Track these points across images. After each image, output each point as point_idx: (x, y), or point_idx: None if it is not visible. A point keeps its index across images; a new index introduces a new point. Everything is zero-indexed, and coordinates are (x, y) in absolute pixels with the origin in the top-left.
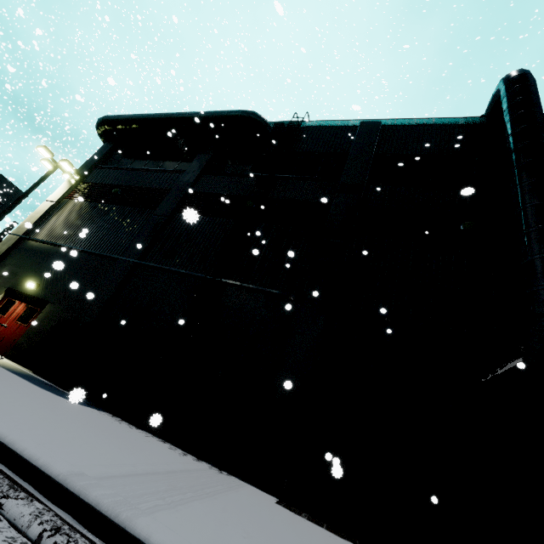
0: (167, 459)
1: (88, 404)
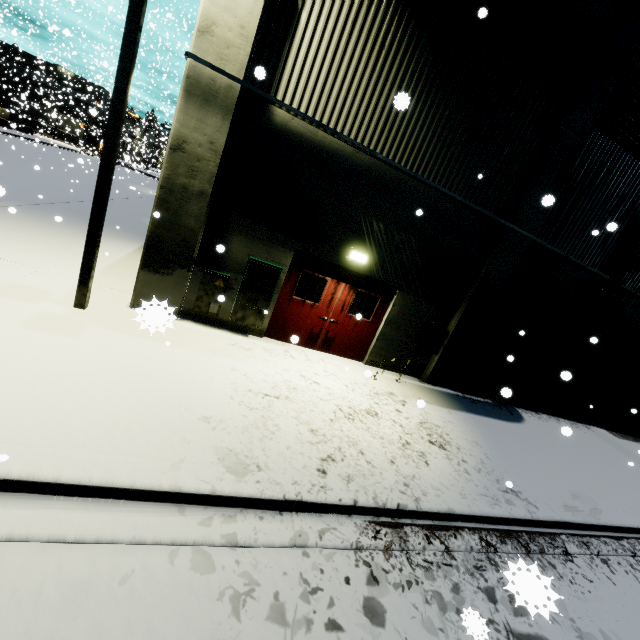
0: (613, 450)
1: (503, 406)
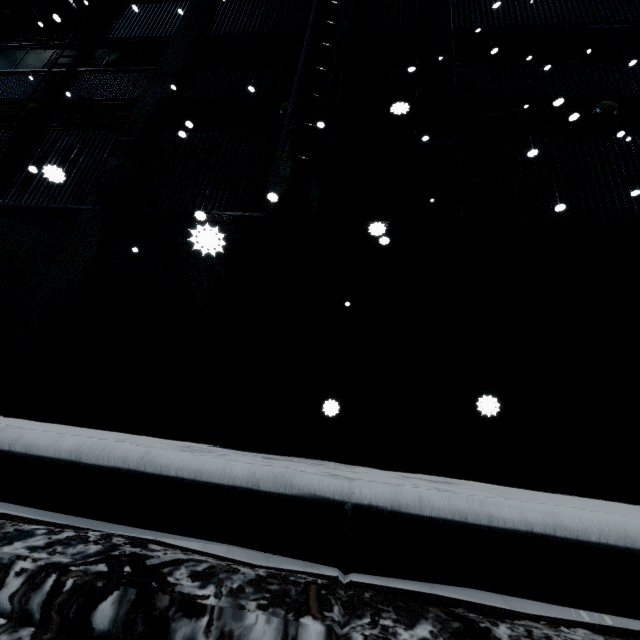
0: None
1: None
